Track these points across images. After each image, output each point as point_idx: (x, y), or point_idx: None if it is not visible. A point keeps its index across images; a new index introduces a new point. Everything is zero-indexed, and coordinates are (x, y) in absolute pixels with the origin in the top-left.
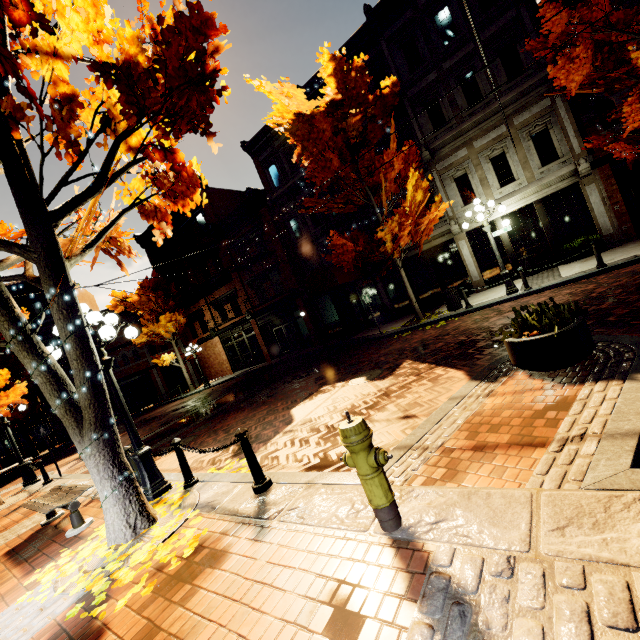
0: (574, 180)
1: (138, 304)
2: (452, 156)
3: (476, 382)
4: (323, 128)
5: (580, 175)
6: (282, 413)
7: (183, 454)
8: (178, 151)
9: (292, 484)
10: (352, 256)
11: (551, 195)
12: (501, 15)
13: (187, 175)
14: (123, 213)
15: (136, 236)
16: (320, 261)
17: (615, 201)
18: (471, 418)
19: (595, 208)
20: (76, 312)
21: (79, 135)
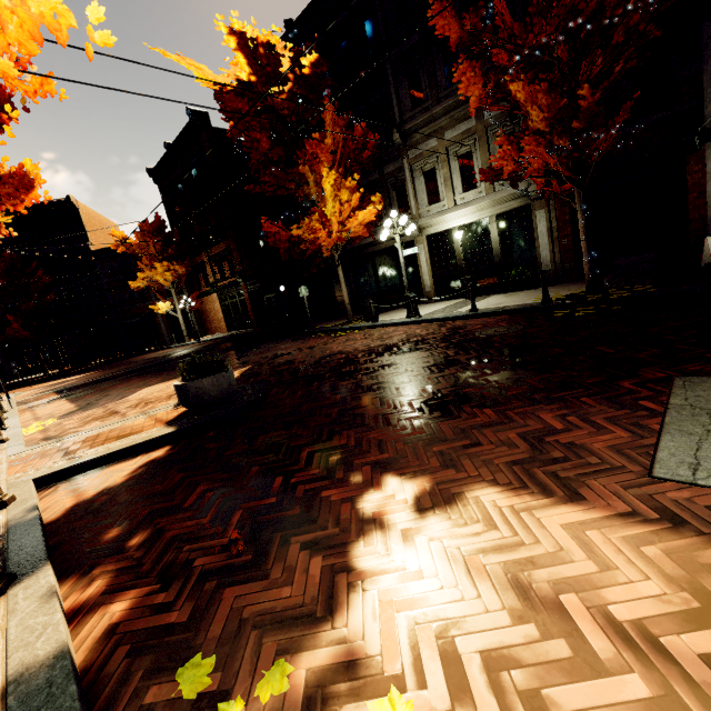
0: (526, 201)
1: (137, 247)
2: (424, 144)
3: (174, 404)
4: (238, 107)
5: (531, 197)
6: (138, 389)
7: None
8: None
9: (6, 446)
10: (285, 246)
11: (506, 213)
12: None
13: (16, 177)
14: None
15: (148, 170)
16: None
17: (565, 234)
18: (111, 430)
19: (541, 238)
20: None
21: None
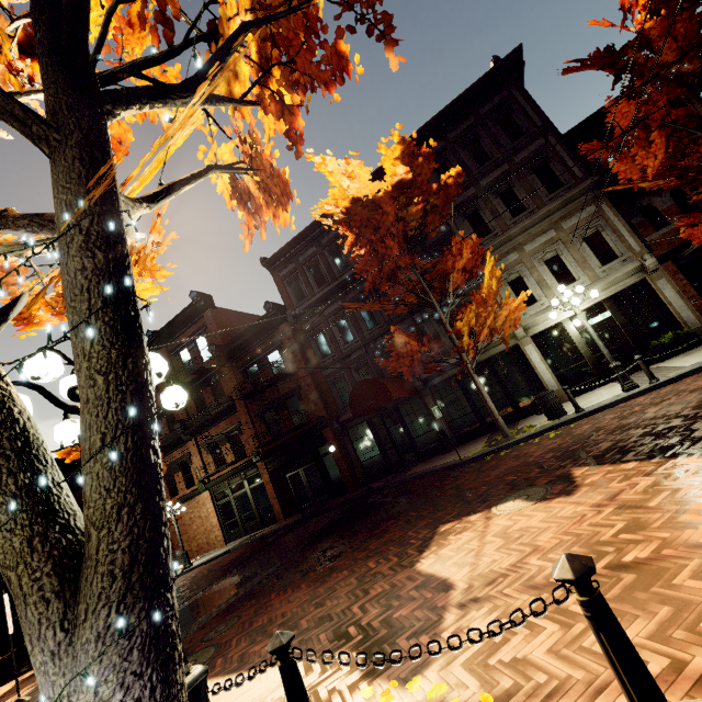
0: (642, 276)
1: None
2: (502, 260)
3: None
4: (387, 211)
5: (648, 270)
6: (400, 575)
7: (300, 678)
8: (298, 114)
9: None
10: (417, 357)
11: (619, 292)
12: (531, 143)
13: (281, 180)
14: (212, 168)
15: None
16: (353, 381)
17: (690, 295)
18: None
19: (672, 302)
20: (124, 265)
21: (177, 17)
